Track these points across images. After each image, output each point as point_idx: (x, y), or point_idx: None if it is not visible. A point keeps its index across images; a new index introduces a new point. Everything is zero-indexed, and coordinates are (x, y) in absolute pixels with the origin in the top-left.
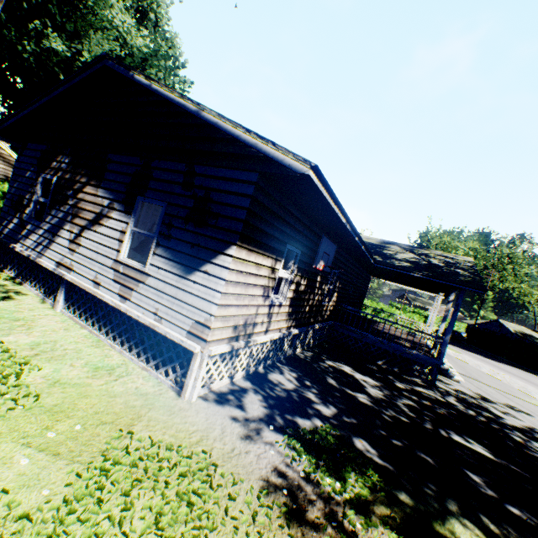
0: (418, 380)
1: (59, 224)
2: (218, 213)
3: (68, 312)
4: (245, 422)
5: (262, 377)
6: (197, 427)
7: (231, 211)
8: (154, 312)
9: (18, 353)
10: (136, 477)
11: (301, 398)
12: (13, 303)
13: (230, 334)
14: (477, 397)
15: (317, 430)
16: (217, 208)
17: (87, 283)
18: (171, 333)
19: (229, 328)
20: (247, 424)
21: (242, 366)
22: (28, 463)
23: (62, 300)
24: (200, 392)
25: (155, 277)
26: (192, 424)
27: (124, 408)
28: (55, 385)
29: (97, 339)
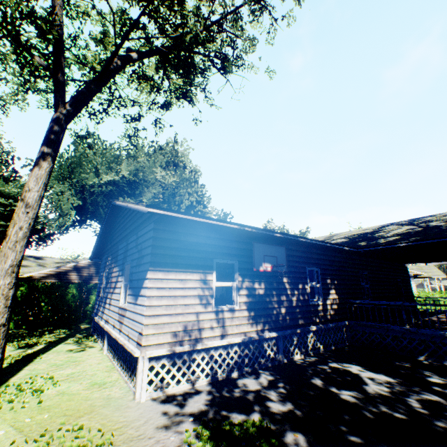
0: None
1: (107, 296)
2: (144, 254)
3: (108, 352)
4: (172, 416)
5: (229, 381)
6: (126, 418)
7: (147, 250)
8: (128, 334)
9: (57, 379)
10: (48, 446)
11: (256, 397)
12: (82, 352)
13: (170, 339)
14: None
15: (241, 422)
16: (144, 252)
17: (112, 328)
18: (129, 346)
19: (167, 334)
20: (173, 417)
21: (204, 372)
22: (3, 435)
23: (106, 345)
24: (152, 395)
25: (128, 310)
26: (125, 417)
27: (87, 407)
28: (59, 394)
29: (113, 366)
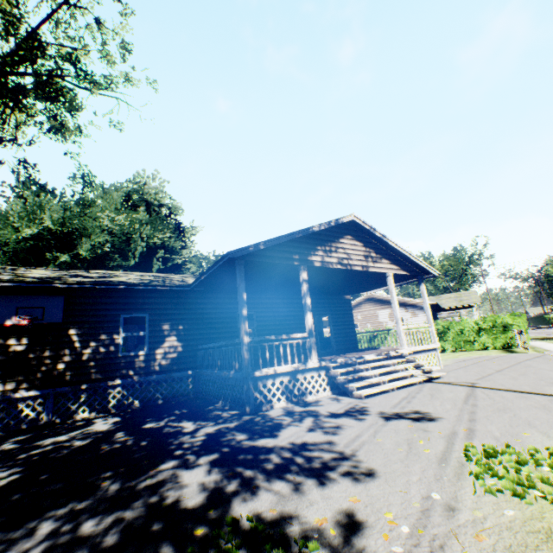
0: (233, 412)
1: None
2: None
3: None
4: None
5: None
6: None
7: None
8: None
9: None
10: None
11: None
12: None
13: None
14: (333, 413)
15: None
16: None
17: None
18: None
19: None
20: None
21: None
22: None
23: None
24: None
25: None
26: None
27: None
28: None
29: None
